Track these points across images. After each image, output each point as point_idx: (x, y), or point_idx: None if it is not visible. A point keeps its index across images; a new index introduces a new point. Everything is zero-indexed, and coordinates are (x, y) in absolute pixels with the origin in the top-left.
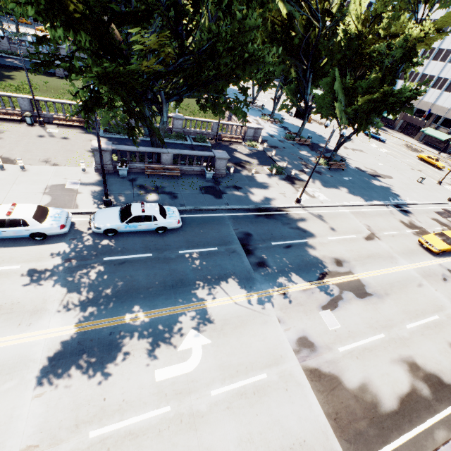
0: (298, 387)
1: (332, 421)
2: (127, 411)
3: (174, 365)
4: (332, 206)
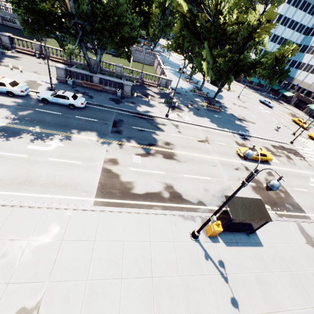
0: (93, 171)
1: (100, 185)
2: (8, 151)
3: (39, 146)
4: (191, 123)
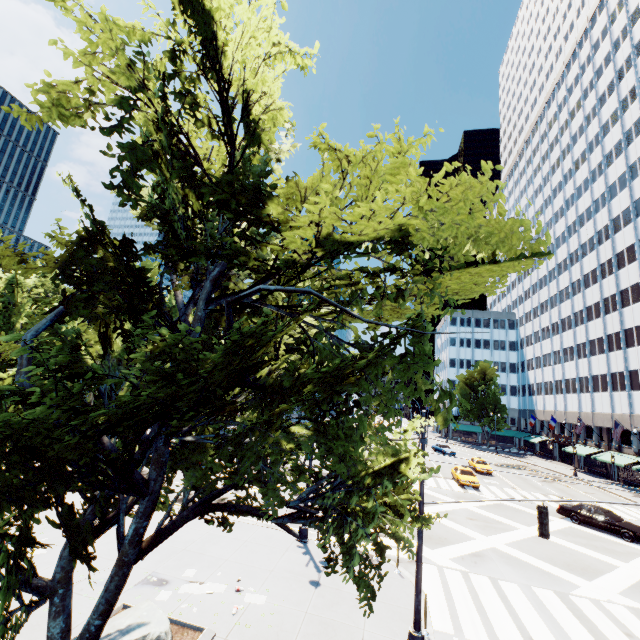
0: None
1: None
2: None
3: None
4: None
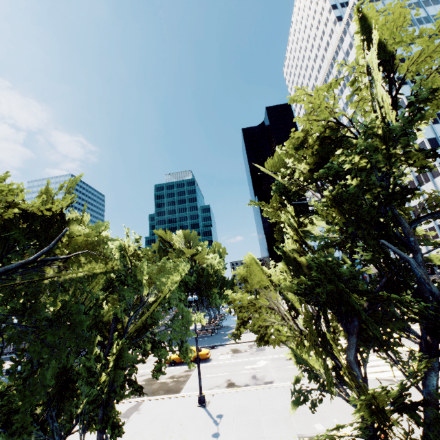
0: None
1: None
2: None
3: None
4: None
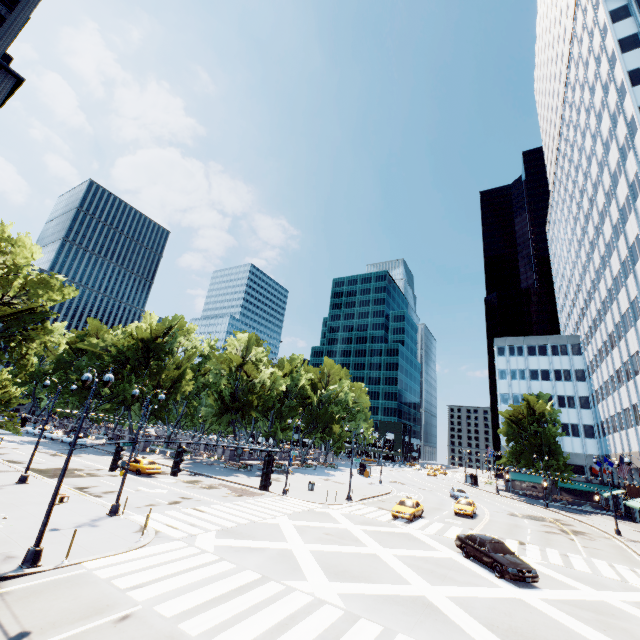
0: None
1: None
2: None
3: (4, 442)
4: None
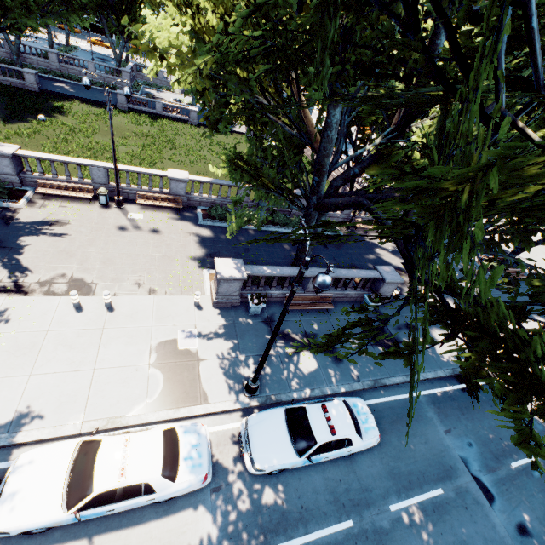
0: None
1: None
2: None
3: None
4: None
